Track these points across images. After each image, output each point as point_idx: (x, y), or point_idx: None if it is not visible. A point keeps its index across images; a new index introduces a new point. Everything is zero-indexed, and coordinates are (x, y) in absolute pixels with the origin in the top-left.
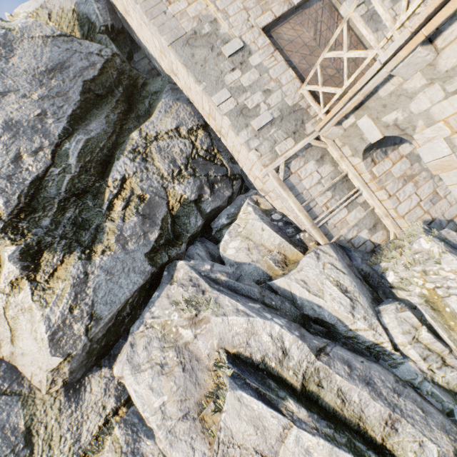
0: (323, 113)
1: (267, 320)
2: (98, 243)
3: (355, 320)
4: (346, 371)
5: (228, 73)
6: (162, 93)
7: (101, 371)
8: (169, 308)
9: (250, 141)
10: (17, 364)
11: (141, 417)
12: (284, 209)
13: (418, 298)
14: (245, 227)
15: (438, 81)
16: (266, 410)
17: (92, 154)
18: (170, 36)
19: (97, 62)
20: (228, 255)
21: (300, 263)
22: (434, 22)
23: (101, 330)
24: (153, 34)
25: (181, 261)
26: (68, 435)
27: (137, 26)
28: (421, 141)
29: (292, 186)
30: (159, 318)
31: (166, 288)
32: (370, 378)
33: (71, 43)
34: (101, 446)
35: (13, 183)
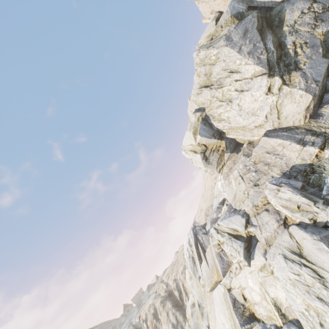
0: None
1: None
2: (299, 65)
3: None
4: None
5: None
6: (283, 9)
7: (323, 107)
8: None
9: None
10: (282, 126)
11: None
12: None
13: None
14: None
15: None
16: None
17: (275, 45)
18: None
19: (254, 20)
20: None
21: None
22: None
23: (320, 86)
24: None
25: None
26: (327, 121)
27: None
28: None
29: None
30: None
31: None
32: None
33: (241, 23)
34: None
35: (262, 64)
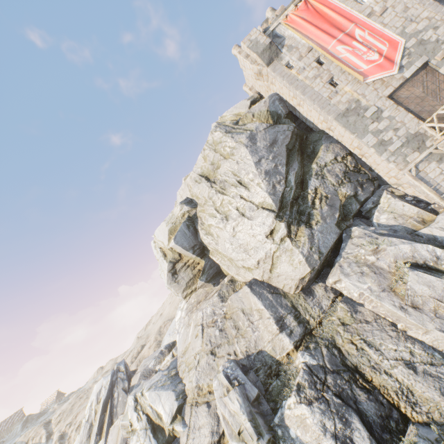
0: (439, 136)
1: (423, 244)
2: (311, 220)
3: None
4: None
5: (369, 125)
6: (320, 140)
7: (318, 284)
8: (356, 248)
9: (389, 158)
10: (272, 283)
11: (351, 299)
12: (415, 193)
13: None
14: (389, 206)
15: None
16: (433, 278)
17: (297, 179)
18: (333, 115)
19: (288, 134)
20: (381, 223)
21: (436, 219)
22: None
23: (322, 260)
24: (321, 115)
25: (354, 227)
26: (315, 307)
27: (305, 110)
28: None
29: (421, 178)
30: (352, 253)
31: (348, 241)
32: None
33: (274, 128)
34: (335, 309)
35: (275, 197)
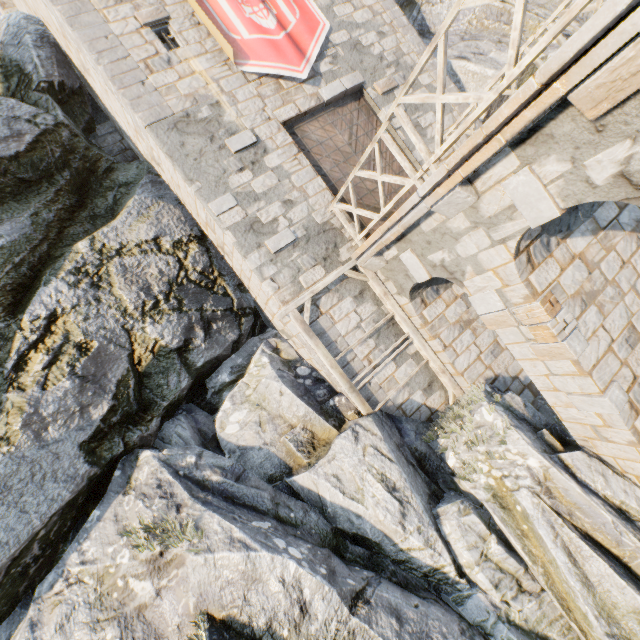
0: (360, 239)
1: (277, 554)
2: None
3: (406, 536)
4: (394, 628)
5: (235, 173)
6: (136, 185)
7: None
8: (116, 541)
9: (264, 266)
10: None
11: None
12: (313, 361)
13: (485, 492)
14: (256, 389)
15: (482, 226)
16: None
17: None
18: (149, 115)
19: (26, 132)
20: (227, 436)
21: (333, 447)
22: (470, 165)
23: None
24: (124, 107)
25: (147, 451)
26: None
27: (101, 90)
28: (472, 289)
29: (322, 332)
30: (95, 564)
31: (114, 501)
32: (427, 633)
33: None
34: None
35: None
